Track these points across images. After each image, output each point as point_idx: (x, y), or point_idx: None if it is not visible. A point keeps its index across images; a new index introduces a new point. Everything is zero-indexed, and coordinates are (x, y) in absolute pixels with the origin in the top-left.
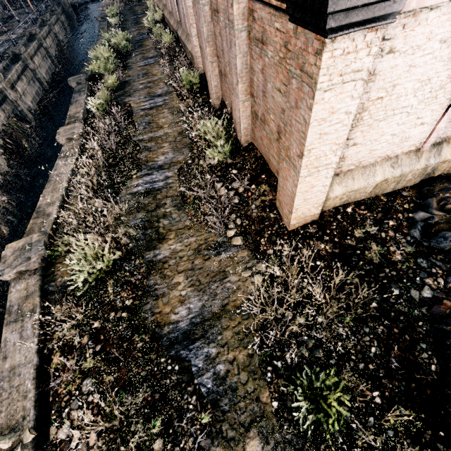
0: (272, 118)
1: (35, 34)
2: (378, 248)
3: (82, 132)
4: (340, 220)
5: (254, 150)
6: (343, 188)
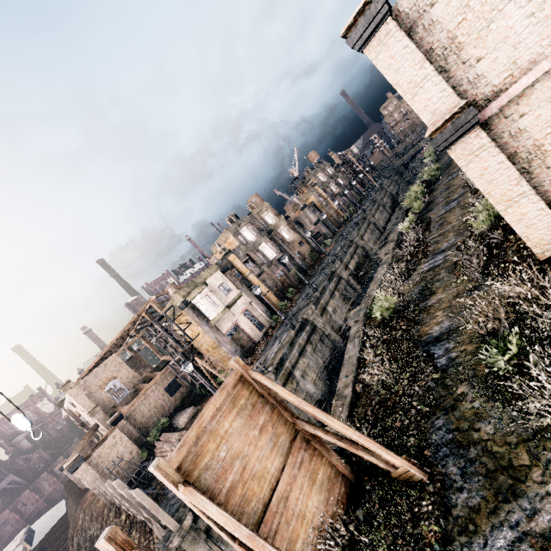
0: None
1: (376, 200)
2: None
3: (394, 247)
4: None
5: None
6: None
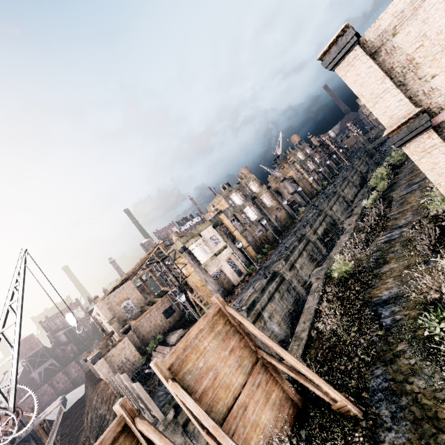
0: None
1: (346, 177)
2: None
3: (357, 219)
4: None
5: None
6: None
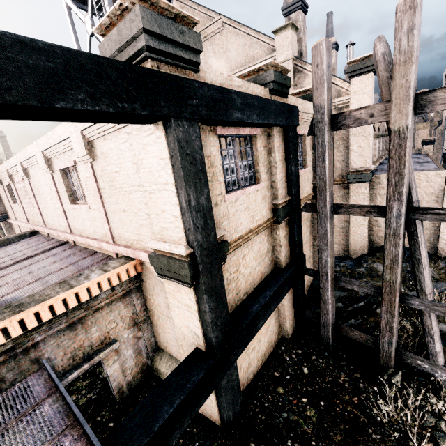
0: None
1: None
2: None
3: None
4: None
5: None
6: None
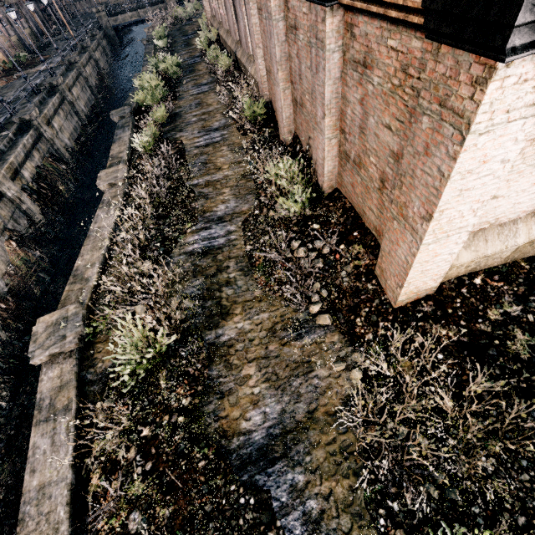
0: (373, 162)
1: (74, 63)
2: (525, 337)
3: (127, 176)
4: (466, 295)
5: (341, 199)
6: (472, 253)
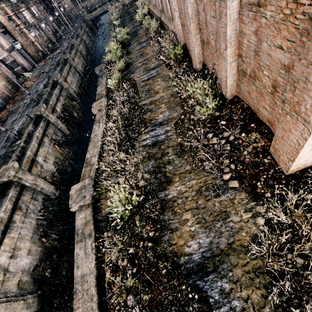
0: (266, 74)
1: (74, 44)
2: None
3: (106, 104)
4: None
5: (240, 102)
6: None
